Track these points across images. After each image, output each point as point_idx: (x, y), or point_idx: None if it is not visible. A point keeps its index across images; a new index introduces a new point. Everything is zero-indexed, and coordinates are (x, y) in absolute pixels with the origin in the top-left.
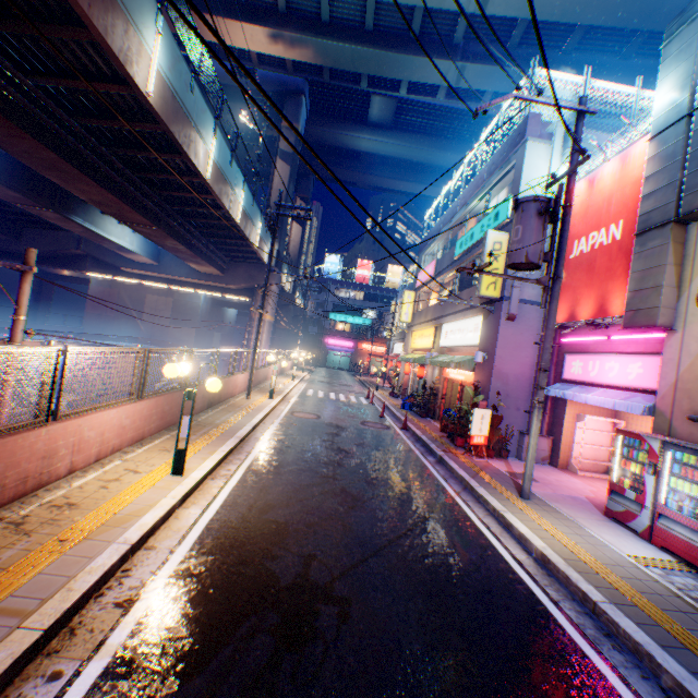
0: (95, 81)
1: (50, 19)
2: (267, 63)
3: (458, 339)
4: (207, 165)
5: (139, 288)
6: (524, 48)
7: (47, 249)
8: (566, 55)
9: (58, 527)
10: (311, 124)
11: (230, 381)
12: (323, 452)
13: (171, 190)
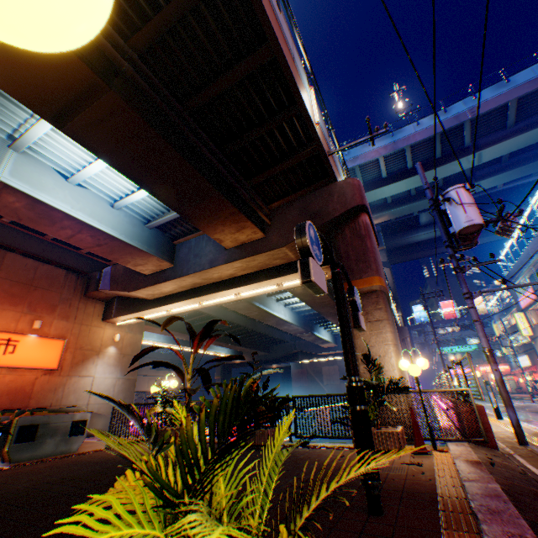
0: None
1: None
2: None
3: None
4: None
5: (315, 363)
6: (512, 158)
7: (281, 353)
8: None
9: (492, 424)
10: (385, 241)
11: None
12: None
13: None
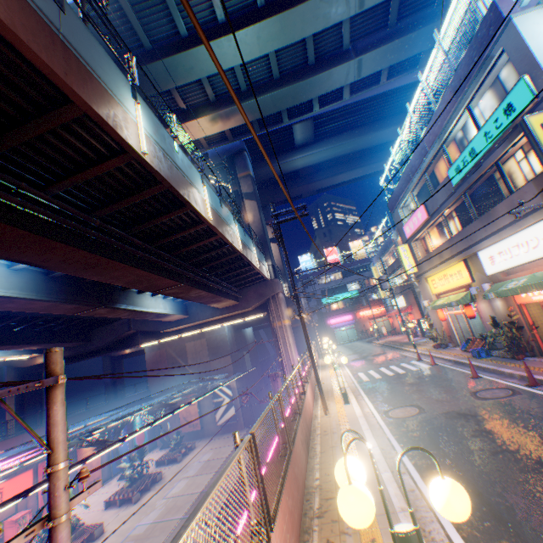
0: (96, 165)
1: (39, 115)
2: (213, 143)
3: (523, 255)
4: (206, 209)
5: (178, 341)
6: (401, 22)
7: (109, 339)
8: (440, 5)
9: None
10: (256, 169)
11: (305, 402)
12: (538, 486)
13: (183, 247)
